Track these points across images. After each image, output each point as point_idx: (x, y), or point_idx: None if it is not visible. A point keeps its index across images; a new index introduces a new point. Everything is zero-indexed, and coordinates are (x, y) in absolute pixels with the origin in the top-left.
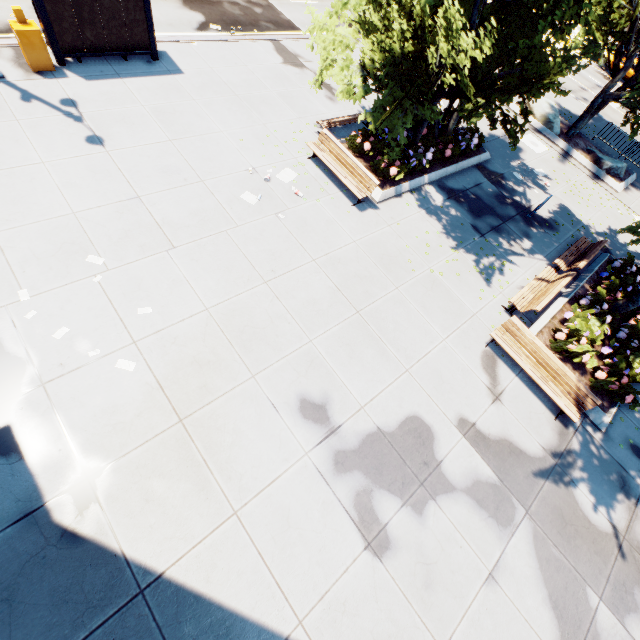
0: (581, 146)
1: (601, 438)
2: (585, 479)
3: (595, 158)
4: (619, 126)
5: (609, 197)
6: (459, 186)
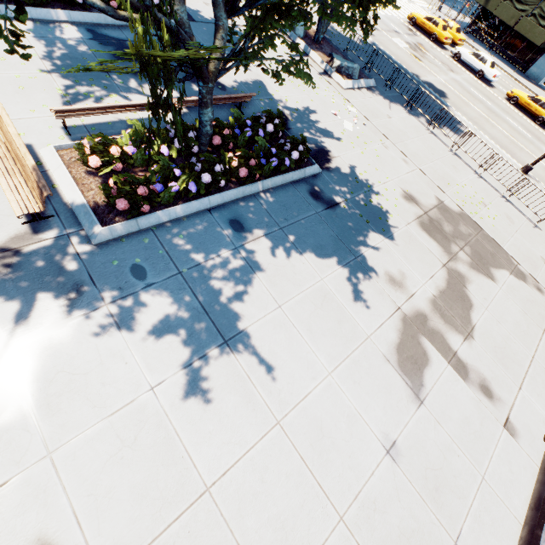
0: (325, 51)
1: (88, 251)
2: (6, 284)
3: (331, 59)
4: (395, 57)
5: (330, 90)
6: (120, 36)
